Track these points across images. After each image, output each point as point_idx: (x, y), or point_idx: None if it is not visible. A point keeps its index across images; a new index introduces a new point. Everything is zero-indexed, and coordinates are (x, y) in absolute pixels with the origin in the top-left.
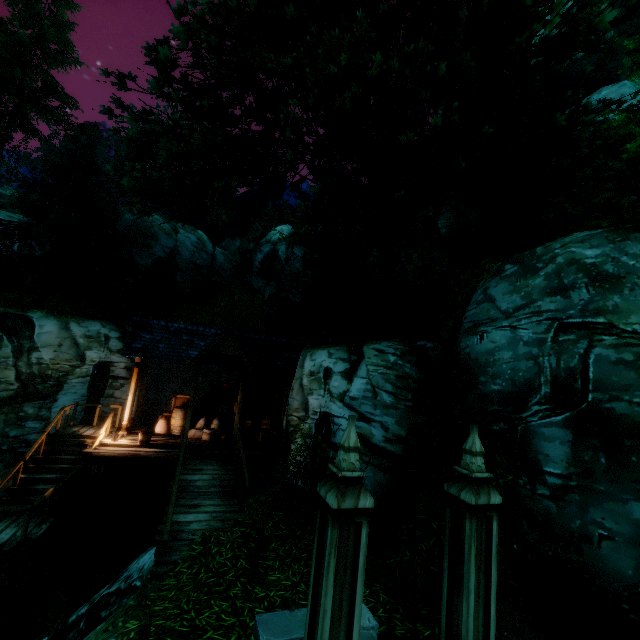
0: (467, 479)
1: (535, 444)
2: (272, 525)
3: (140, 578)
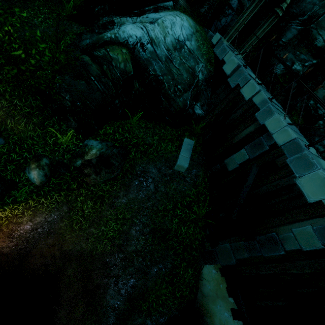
0: (280, 8)
1: (286, 32)
2: (199, 20)
3: (170, 7)
